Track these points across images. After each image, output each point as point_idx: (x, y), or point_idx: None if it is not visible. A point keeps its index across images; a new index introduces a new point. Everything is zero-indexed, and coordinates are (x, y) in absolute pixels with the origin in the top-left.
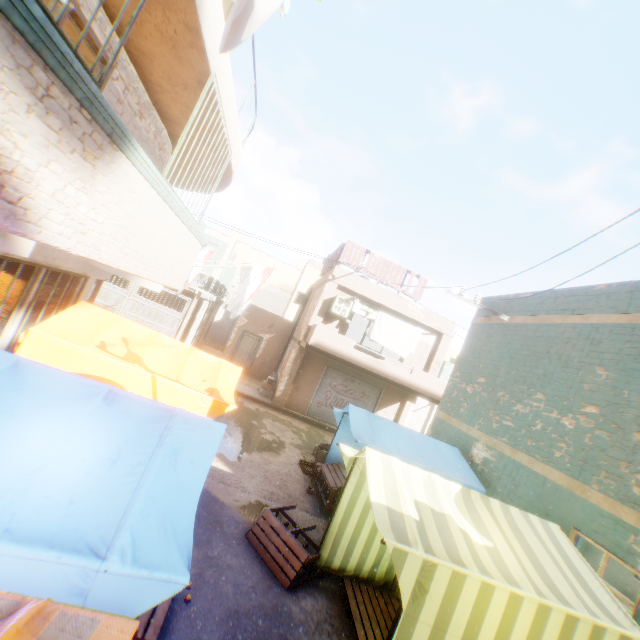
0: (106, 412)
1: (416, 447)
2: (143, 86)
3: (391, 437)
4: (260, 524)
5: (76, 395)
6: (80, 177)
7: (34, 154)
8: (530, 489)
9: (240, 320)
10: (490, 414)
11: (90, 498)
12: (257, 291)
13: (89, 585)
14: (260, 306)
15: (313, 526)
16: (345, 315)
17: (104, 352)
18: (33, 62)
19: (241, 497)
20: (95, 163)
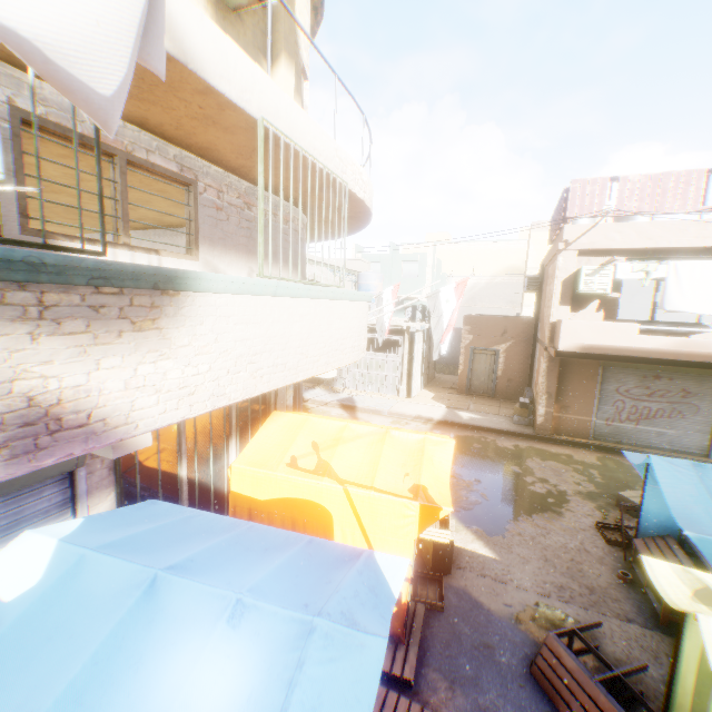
0: (230, 642)
1: None
2: (234, 176)
3: None
4: (545, 657)
5: (204, 615)
6: (148, 350)
7: (73, 370)
8: None
9: (463, 339)
10: None
11: None
12: (455, 316)
13: None
14: (489, 304)
15: (640, 666)
16: (605, 290)
17: (294, 470)
18: (1, 292)
19: (513, 598)
20: (157, 325)
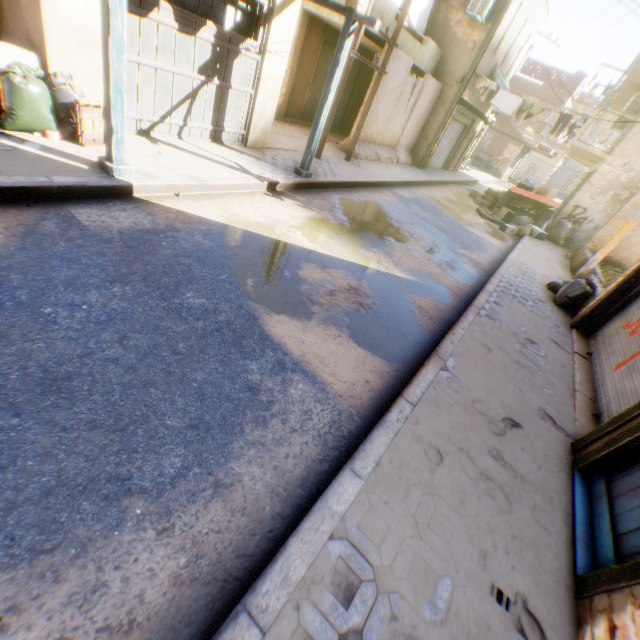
0: None
1: None
2: None
3: None
4: None
5: None
6: None
7: None
8: None
9: None
10: None
11: None
12: None
13: None
14: None
15: None
16: None
17: None
18: None
19: None
20: None
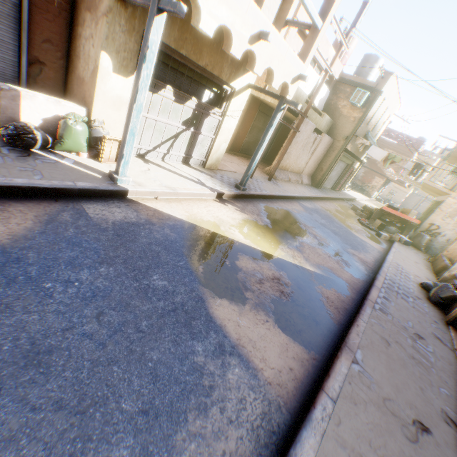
0: None
1: None
2: None
3: None
4: None
5: None
6: None
7: None
8: None
9: None
10: None
11: None
12: None
13: None
14: None
15: None
16: None
17: None
18: None
19: None
20: None
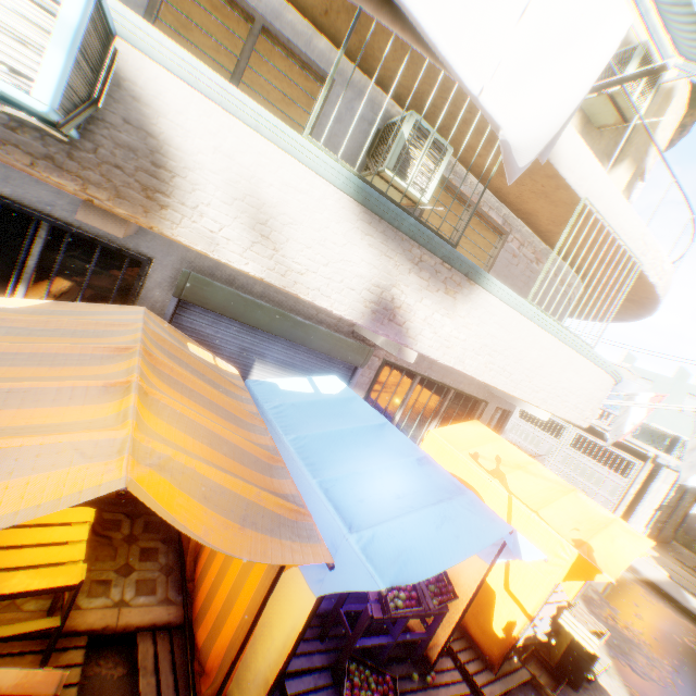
0: (414, 468)
1: None
2: (538, 237)
3: None
4: None
5: (404, 451)
6: (443, 307)
7: (412, 296)
8: None
9: None
10: None
11: (371, 506)
12: None
13: (339, 544)
14: None
15: None
16: None
17: (473, 460)
18: (412, 246)
19: None
20: (455, 296)
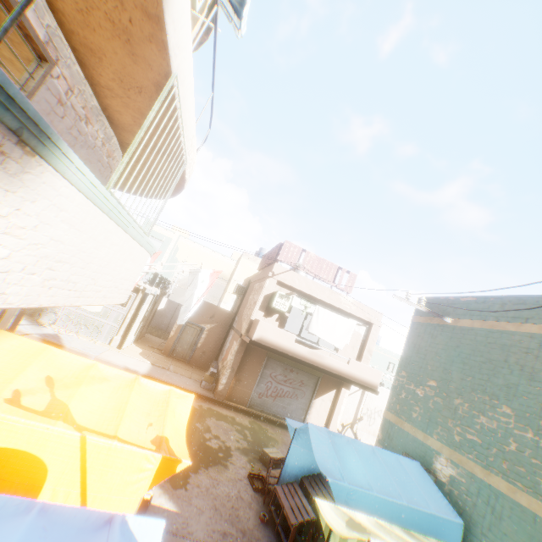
0: None
1: (383, 471)
2: (91, 89)
3: (357, 462)
4: None
5: None
6: None
7: None
8: (517, 525)
9: None
10: (449, 423)
11: None
12: (205, 294)
13: None
14: None
15: None
16: (285, 309)
17: (16, 409)
18: None
19: None
20: None
